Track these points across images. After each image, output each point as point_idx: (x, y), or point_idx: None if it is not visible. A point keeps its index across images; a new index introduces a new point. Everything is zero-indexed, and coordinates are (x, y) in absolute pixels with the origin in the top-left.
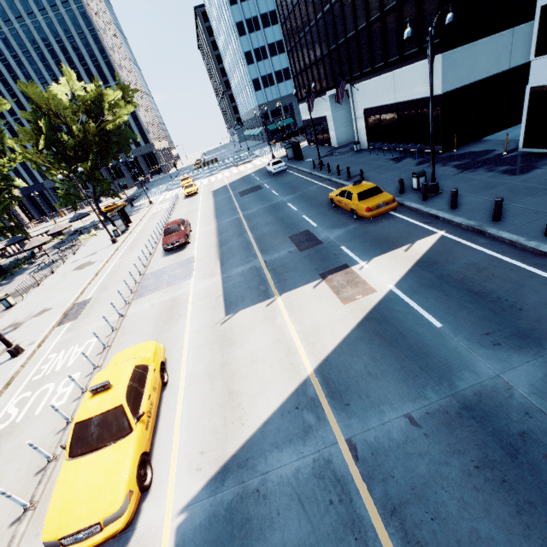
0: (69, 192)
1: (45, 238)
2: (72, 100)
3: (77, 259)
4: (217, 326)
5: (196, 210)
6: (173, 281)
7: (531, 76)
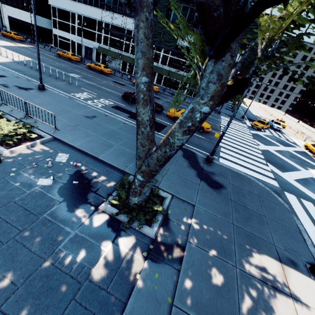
0: None
1: None
2: None
3: None
4: None
5: None
6: None
7: (53, 31)
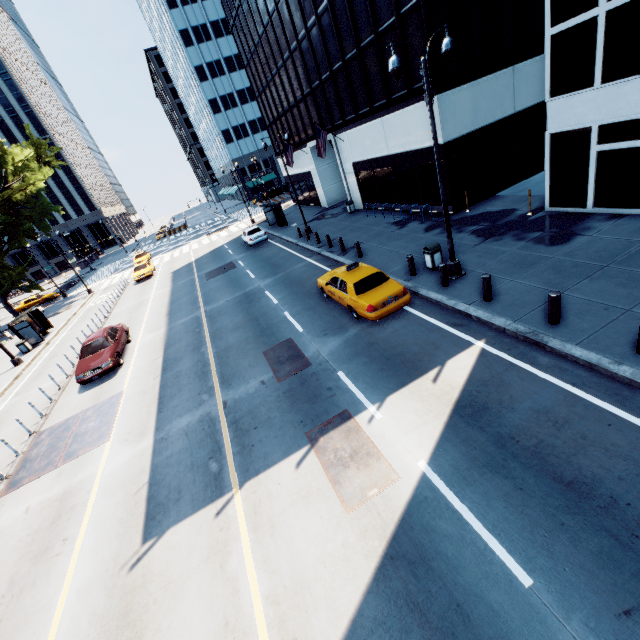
0: None
1: None
2: None
3: None
4: (122, 574)
5: (145, 303)
6: (78, 449)
7: (549, 120)
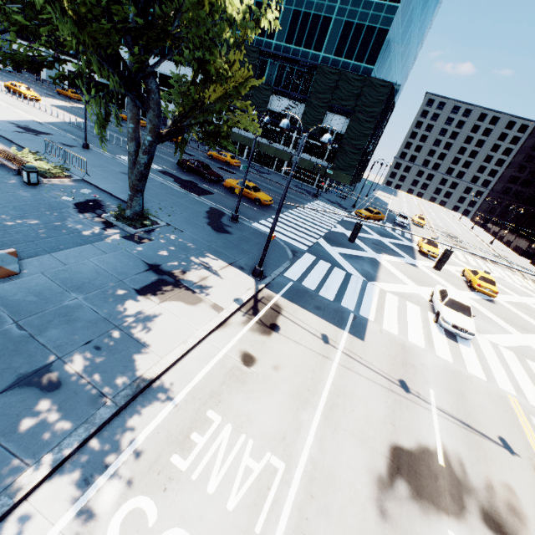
0: None
1: None
2: None
3: None
4: None
5: None
6: None
7: None
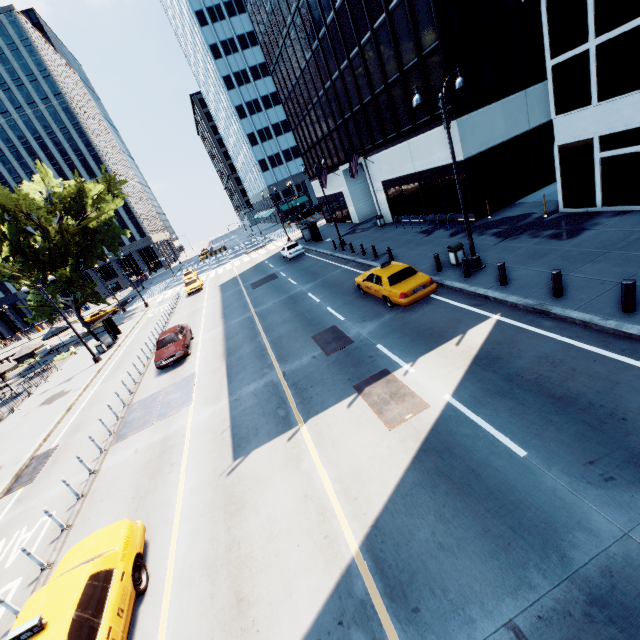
0: (43, 303)
1: (6, 366)
2: (47, 198)
3: (47, 389)
4: (222, 478)
5: (200, 311)
6: (167, 412)
7: (556, 134)
